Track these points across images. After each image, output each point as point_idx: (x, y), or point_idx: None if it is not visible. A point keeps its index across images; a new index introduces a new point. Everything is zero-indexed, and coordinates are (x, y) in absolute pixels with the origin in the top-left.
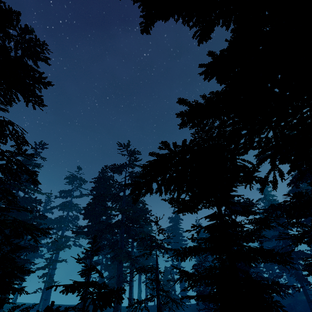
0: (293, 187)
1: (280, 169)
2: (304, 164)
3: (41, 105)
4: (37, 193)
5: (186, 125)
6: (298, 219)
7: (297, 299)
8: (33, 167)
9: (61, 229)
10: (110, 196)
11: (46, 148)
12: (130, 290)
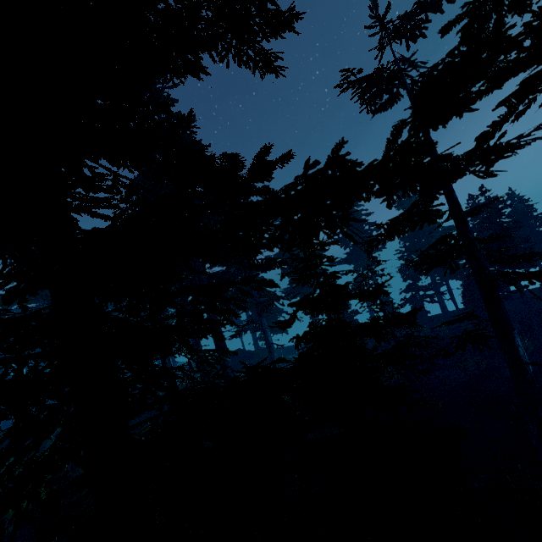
0: None
1: None
2: None
3: None
4: None
5: None
6: None
7: None
8: None
9: None
10: None
11: None
12: (264, 334)
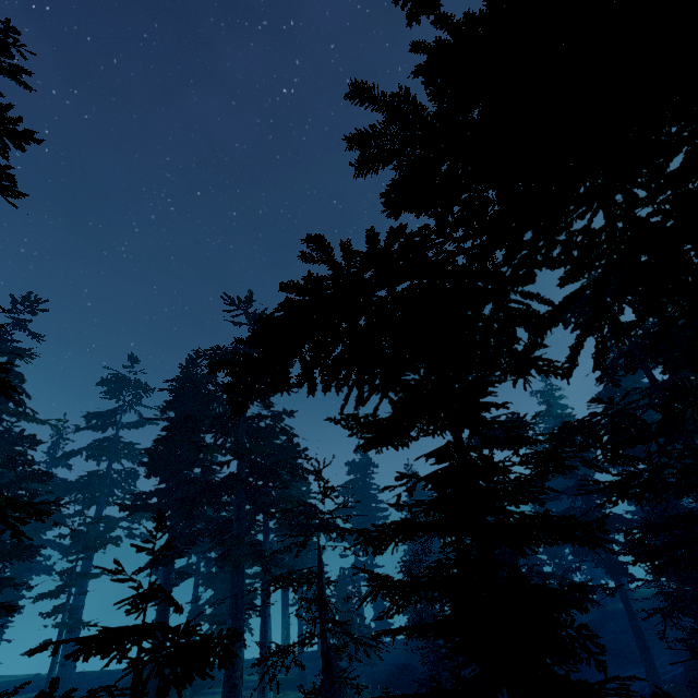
0: (606, 387)
1: (614, 317)
2: (670, 306)
3: (12, 194)
4: (26, 420)
5: (377, 166)
6: (617, 451)
7: (606, 609)
8: (11, 358)
9: (95, 502)
10: (210, 421)
11: (43, 311)
12: (264, 625)
